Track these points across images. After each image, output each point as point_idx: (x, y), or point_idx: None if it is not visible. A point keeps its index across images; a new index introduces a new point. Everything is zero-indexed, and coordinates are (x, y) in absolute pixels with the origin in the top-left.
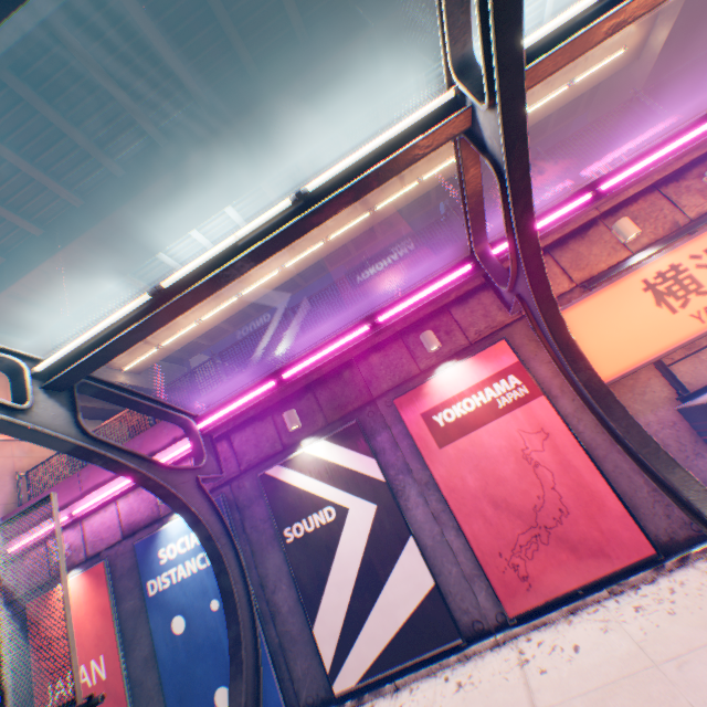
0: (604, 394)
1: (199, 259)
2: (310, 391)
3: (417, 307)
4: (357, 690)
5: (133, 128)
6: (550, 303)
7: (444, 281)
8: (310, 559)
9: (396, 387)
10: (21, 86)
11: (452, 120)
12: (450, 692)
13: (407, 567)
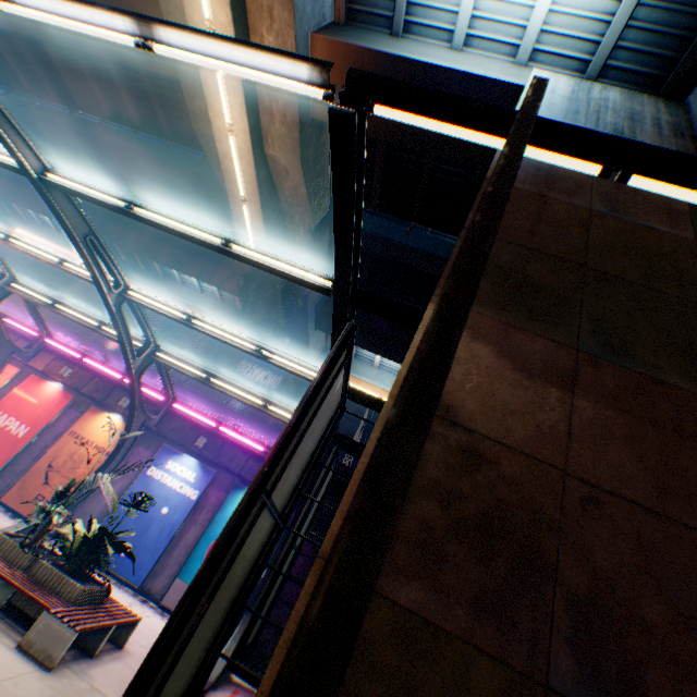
0: None
1: None
2: None
3: None
4: None
5: None
6: None
7: None
8: None
9: None
10: None
11: None
12: None
13: None
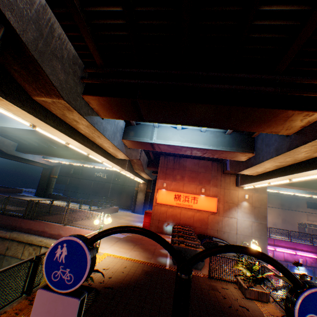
0: None
1: None
2: None
3: None
4: None
5: None
6: None
7: None
8: None
9: None
10: None
11: None
12: None
13: None
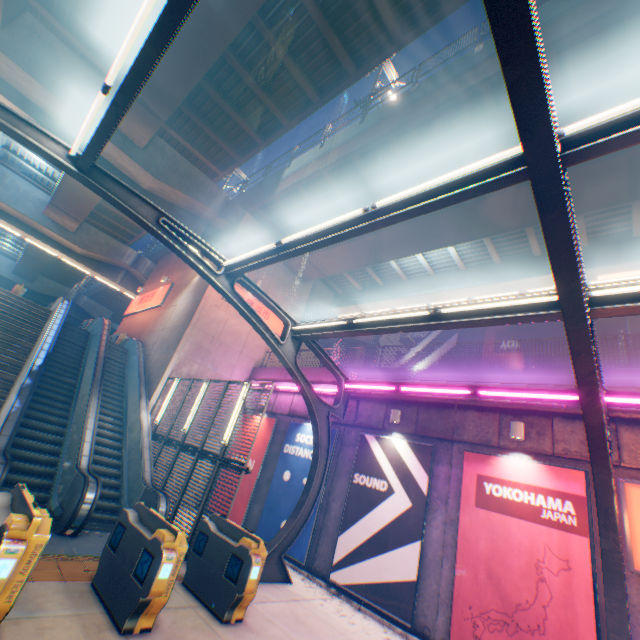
0: (614, 571)
1: (373, 317)
2: (416, 406)
3: (512, 401)
4: (340, 588)
5: (406, 188)
6: (604, 469)
7: (547, 395)
8: (358, 500)
9: (472, 443)
10: (359, 163)
11: (552, 313)
12: (380, 634)
13: (405, 554)
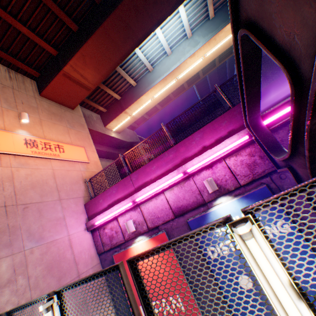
0: None
1: None
2: None
3: None
4: None
5: None
6: None
7: None
8: None
9: None
10: None
11: None
12: None
13: None
